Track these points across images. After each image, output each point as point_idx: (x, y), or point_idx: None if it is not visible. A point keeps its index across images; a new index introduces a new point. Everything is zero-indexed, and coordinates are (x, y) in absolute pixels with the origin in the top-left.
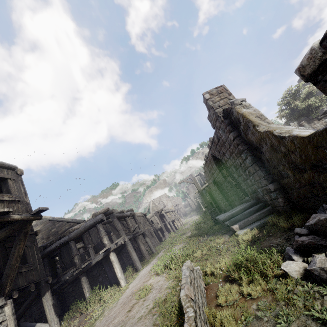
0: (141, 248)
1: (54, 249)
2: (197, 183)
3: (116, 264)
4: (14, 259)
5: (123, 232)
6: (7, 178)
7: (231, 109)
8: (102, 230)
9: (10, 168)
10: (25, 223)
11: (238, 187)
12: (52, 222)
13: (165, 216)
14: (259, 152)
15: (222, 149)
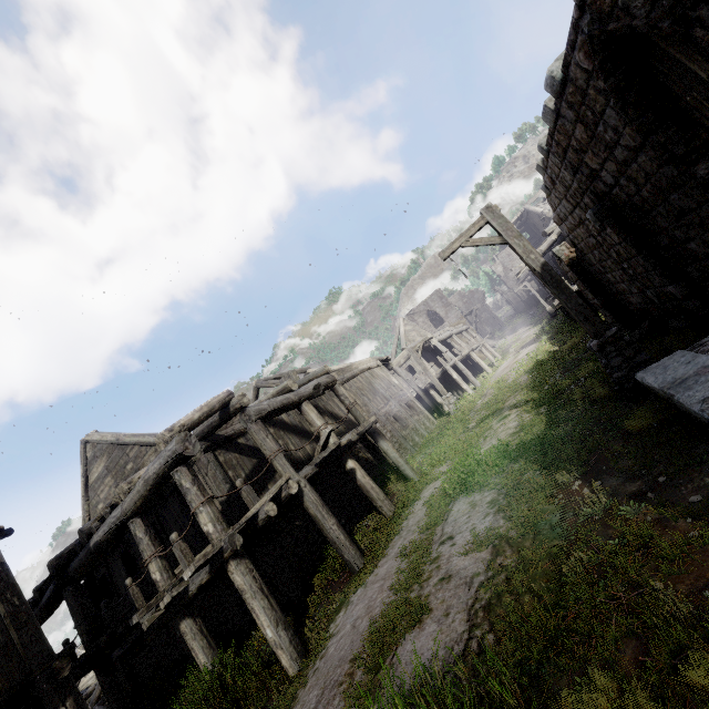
0: (362, 485)
1: (105, 540)
2: None
3: (252, 601)
4: None
5: (286, 463)
6: None
7: None
8: (191, 489)
9: None
10: None
11: None
12: (120, 448)
13: (441, 351)
14: None
15: None
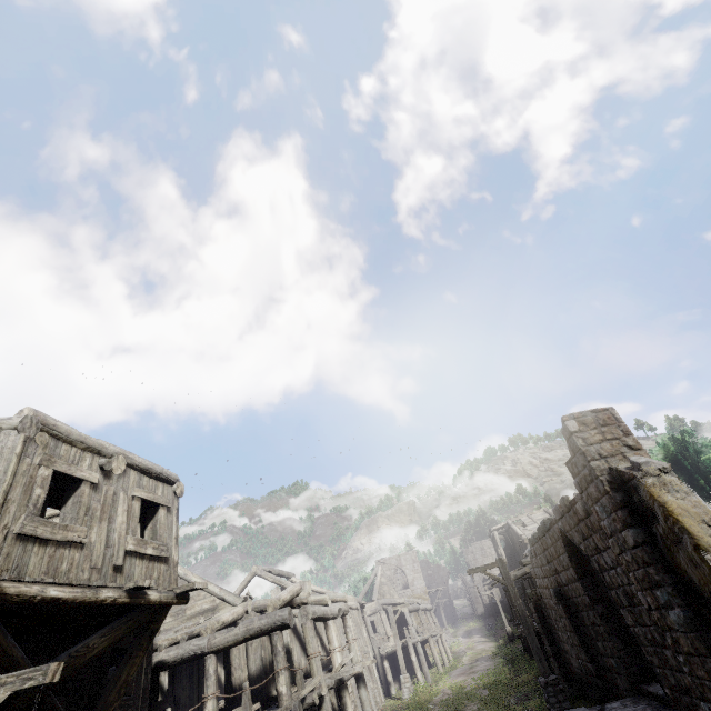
0: None
1: (172, 661)
2: (499, 548)
3: None
4: (117, 689)
5: (321, 666)
6: (160, 503)
7: (632, 477)
8: (281, 652)
9: (168, 481)
10: (160, 610)
11: (629, 641)
12: (181, 582)
13: (407, 621)
14: (710, 611)
15: (593, 538)
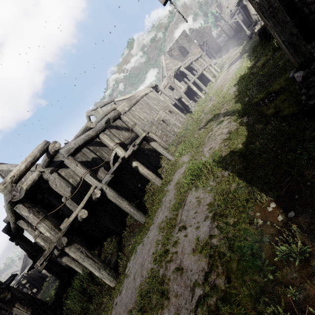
0: (143, 174)
1: (15, 226)
2: None
3: (83, 263)
4: None
5: (92, 179)
6: None
7: None
8: (29, 216)
9: None
10: None
11: None
12: None
13: (186, 74)
14: None
15: None
